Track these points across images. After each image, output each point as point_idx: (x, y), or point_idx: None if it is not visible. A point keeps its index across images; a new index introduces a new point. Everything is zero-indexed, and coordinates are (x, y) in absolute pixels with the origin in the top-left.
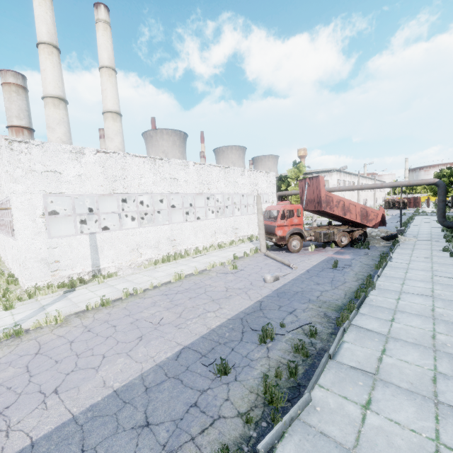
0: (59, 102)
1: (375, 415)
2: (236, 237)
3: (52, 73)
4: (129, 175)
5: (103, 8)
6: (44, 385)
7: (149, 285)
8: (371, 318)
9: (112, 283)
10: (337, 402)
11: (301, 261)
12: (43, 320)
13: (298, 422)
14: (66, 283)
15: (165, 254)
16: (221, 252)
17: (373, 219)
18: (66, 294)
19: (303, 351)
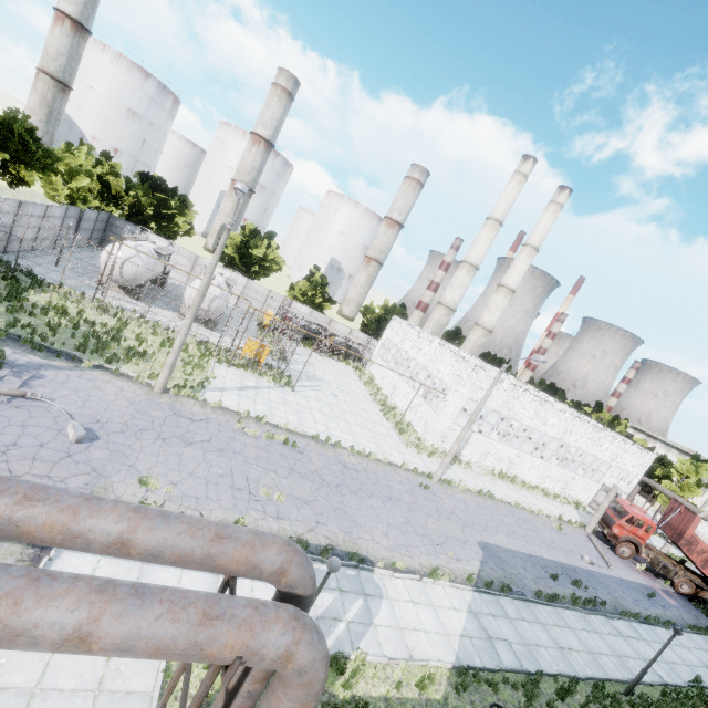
0: (473, 270)
1: (613, 638)
2: (562, 492)
3: (484, 246)
4: (518, 404)
5: (567, 192)
6: (479, 524)
7: (500, 497)
8: (644, 630)
9: (471, 474)
10: (600, 624)
11: (620, 568)
12: (457, 483)
13: (581, 613)
14: (445, 454)
15: (499, 469)
16: (545, 500)
17: None
18: (449, 465)
19: (593, 603)
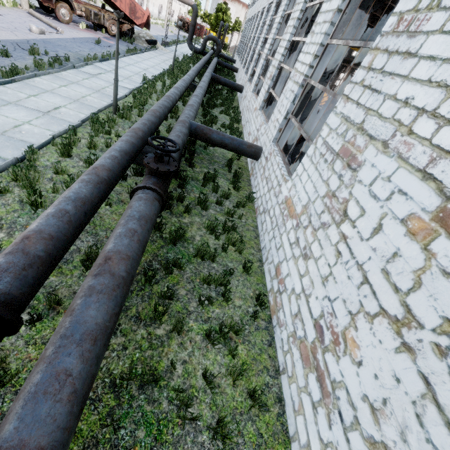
0: None
1: (88, 81)
2: None
3: None
4: None
5: None
6: None
7: None
8: (105, 66)
9: None
10: (73, 76)
11: (69, 31)
12: None
13: (53, 75)
14: None
15: None
16: None
17: (140, 17)
18: None
19: (59, 61)
